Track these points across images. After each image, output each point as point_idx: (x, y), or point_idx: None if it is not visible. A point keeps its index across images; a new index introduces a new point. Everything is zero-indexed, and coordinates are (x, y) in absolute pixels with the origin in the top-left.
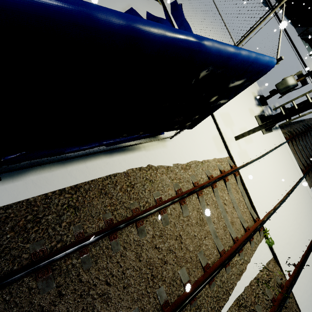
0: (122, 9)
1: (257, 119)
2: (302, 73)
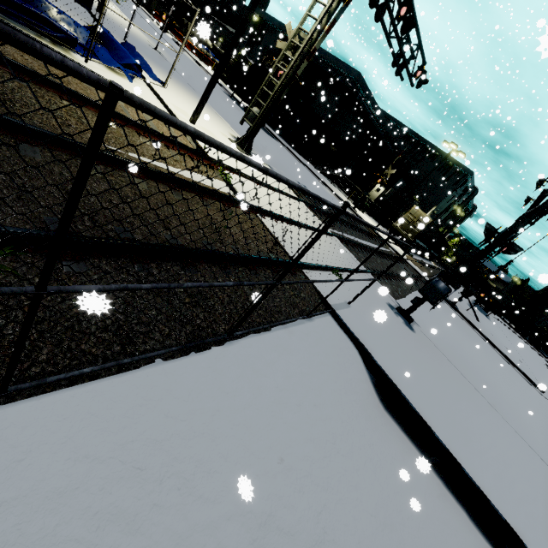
0: None
1: (232, 140)
2: None
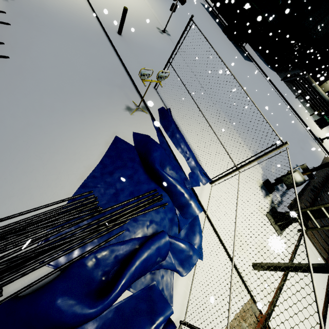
0: (105, 143)
1: (269, 218)
2: (306, 166)
